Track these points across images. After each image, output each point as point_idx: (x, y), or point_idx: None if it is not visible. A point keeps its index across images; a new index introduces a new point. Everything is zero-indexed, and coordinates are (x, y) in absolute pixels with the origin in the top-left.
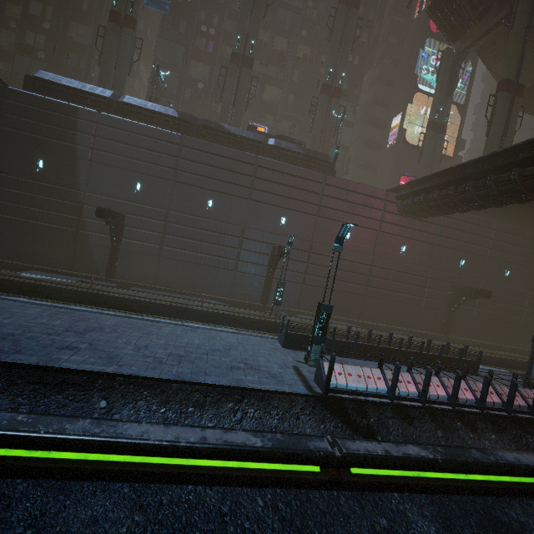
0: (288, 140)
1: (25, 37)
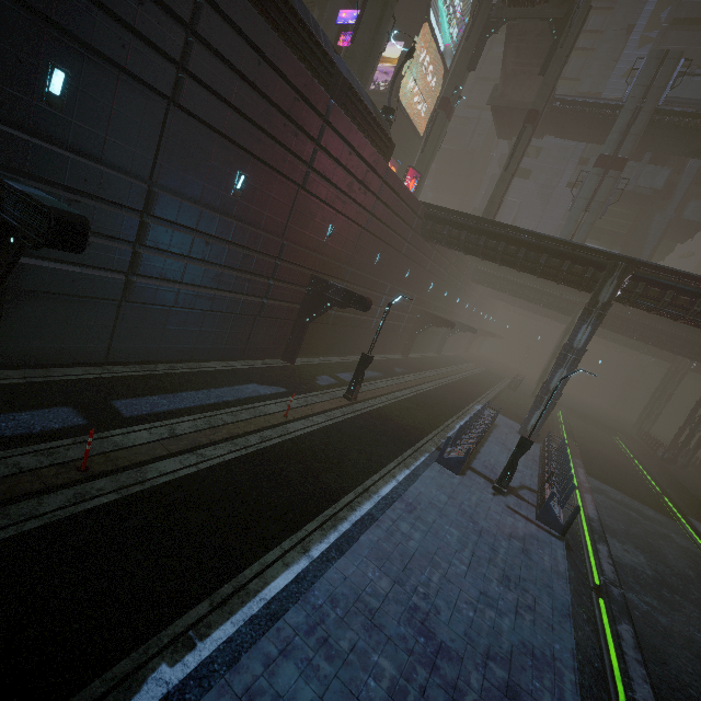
0: None
1: None
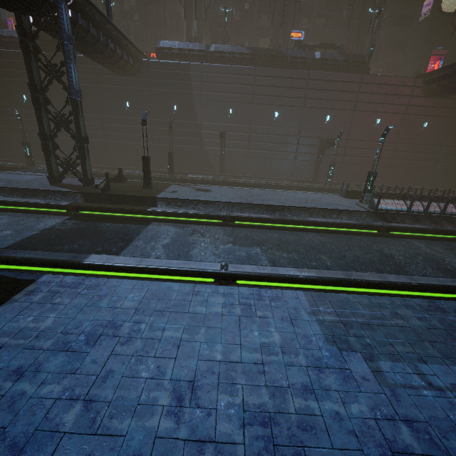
0: (327, 46)
1: (123, 4)
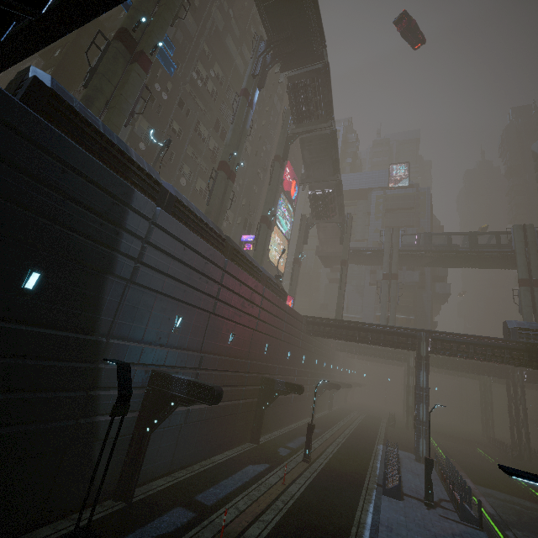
0: None
1: None
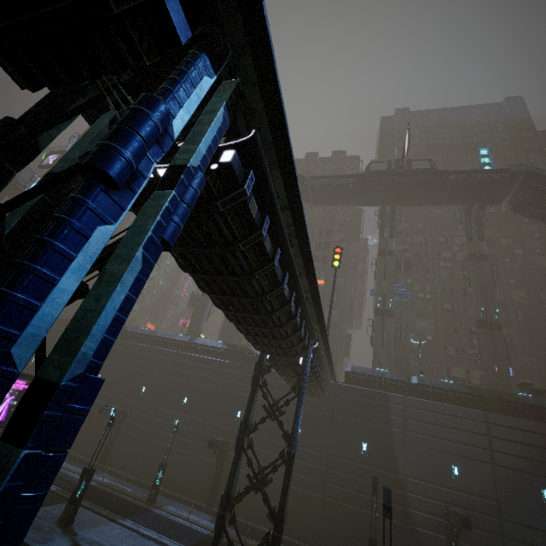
0: None
1: None
